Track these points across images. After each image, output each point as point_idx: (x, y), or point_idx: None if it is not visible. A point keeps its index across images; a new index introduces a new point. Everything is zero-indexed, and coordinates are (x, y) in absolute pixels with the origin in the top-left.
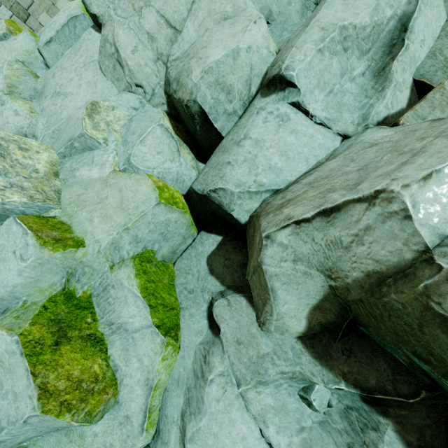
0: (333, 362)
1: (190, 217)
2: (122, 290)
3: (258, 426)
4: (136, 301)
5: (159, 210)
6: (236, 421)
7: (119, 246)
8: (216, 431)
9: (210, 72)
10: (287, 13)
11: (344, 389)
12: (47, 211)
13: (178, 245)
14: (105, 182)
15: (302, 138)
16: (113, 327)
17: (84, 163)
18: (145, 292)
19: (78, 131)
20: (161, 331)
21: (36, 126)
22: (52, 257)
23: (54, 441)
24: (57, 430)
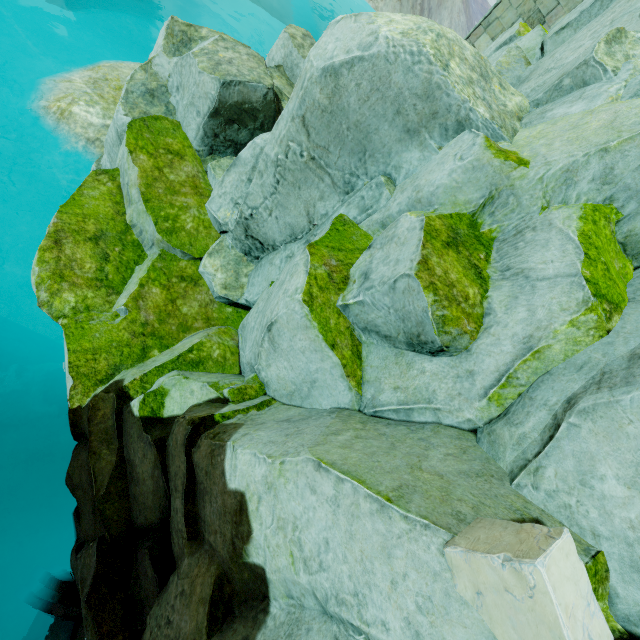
0: None
1: None
2: (547, 231)
3: None
4: (565, 244)
5: None
6: None
7: (573, 179)
8: None
9: None
10: None
11: None
12: (496, 141)
13: None
14: (589, 112)
15: None
16: (506, 274)
17: (564, 102)
18: (586, 240)
19: (579, 61)
20: (590, 287)
21: None
22: (488, 163)
23: (383, 354)
24: (391, 346)
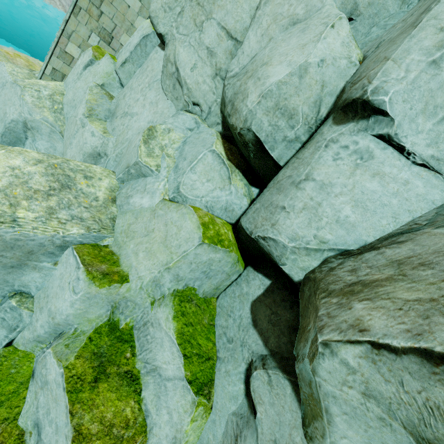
0: None
1: (236, 254)
2: (160, 330)
3: None
4: (172, 347)
5: (201, 250)
6: None
7: (160, 283)
8: None
9: (269, 96)
10: (380, 3)
11: None
12: (101, 239)
13: (222, 281)
14: (153, 212)
15: (390, 184)
16: (148, 367)
17: (137, 190)
18: (181, 339)
19: (133, 159)
20: (193, 388)
21: (107, 145)
22: (98, 293)
23: None
24: None
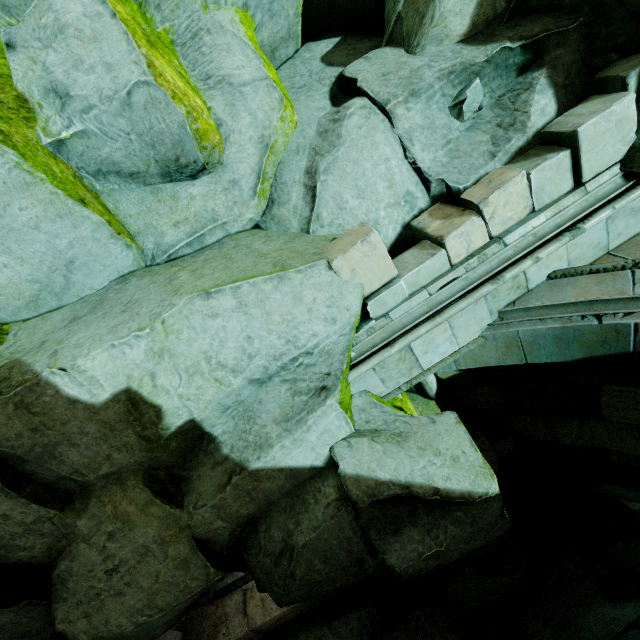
0: (498, 37)
1: None
2: (224, 35)
3: (402, 149)
4: (245, 50)
5: None
6: (379, 144)
7: None
8: (356, 157)
9: None
10: None
11: (509, 46)
12: None
13: (281, 41)
14: None
15: None
16: (209, 83)
17: None
18: (255, 46)
19: None
20: (279, 88)
21: None
22: None
23: (136, 198)
24: (140, 185)
